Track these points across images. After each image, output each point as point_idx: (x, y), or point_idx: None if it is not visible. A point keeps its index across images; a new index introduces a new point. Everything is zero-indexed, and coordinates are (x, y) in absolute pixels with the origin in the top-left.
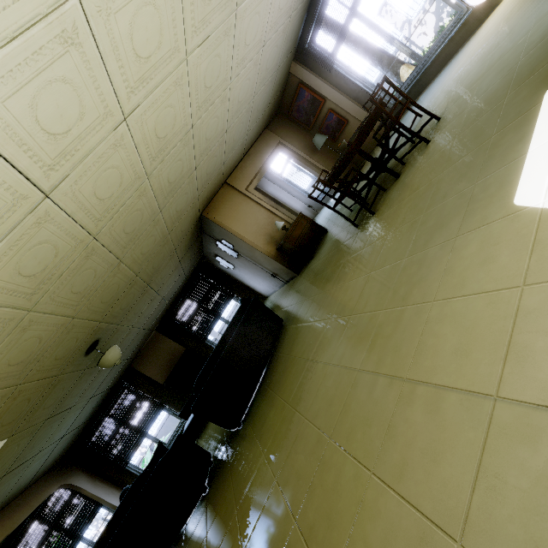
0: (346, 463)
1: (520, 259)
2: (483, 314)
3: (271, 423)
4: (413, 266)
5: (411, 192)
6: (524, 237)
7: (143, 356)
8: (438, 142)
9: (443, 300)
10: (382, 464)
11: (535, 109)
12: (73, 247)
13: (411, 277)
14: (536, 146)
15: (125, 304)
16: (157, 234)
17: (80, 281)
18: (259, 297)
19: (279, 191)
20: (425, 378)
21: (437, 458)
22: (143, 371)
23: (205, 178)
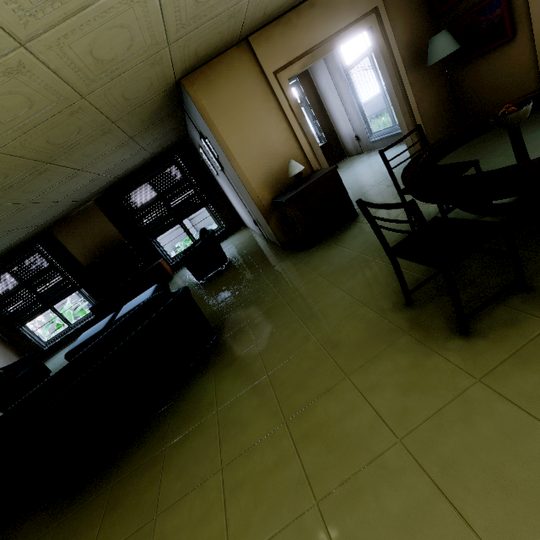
0: None
1: None
2: None
3: None
4: None
5: None
6: None
7: (68, 225)
8: None
9: None
10: None
11: None
12: None
13: None
14: None
15: None
16: (32, 91)
17: None
18: (237, 220)
19: (332, 92)
20: None
21: None
22: (64, 242)
23: (189, 8)
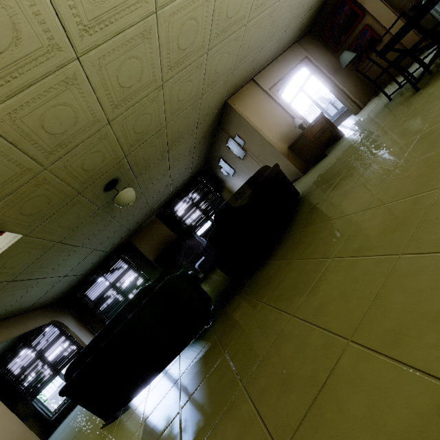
0: None
1: None
2: None
3: (327, 238)
4: None
5: None
6: None
7: (141, 234)
8: None
9: None
10: None
11: None
12: None
13: None
14: None
15: (147, 155)
16: (194, 84)
17: (128, 70)
18: None
19: None
20: None
21: None
22: (138, 246)
23: (245, 51)
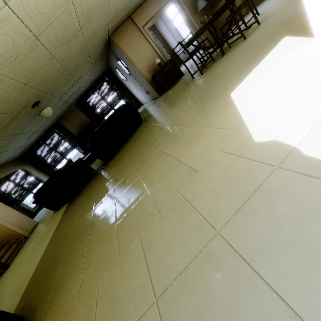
0: (135, 174)
1: (213, 118)
2: (193, 134)
3: (119, 161)
4: (193, 109)
5: (219, 69)
6: (221, 110)
7: (66, 118)
8: (247, 42)
9: (189, 126)
10: (143, 174)
11: (273, 47)
12: (23, 41)
13: (189, 114)
14: (256, 69)
15: (55, 84)
16: (77, 44)
17: (28, 63)
18: (138, 103)
19: (168, 34)
20: (168, 151)
21: (155, 173)
22: (65, 126)
23: (114, 10)
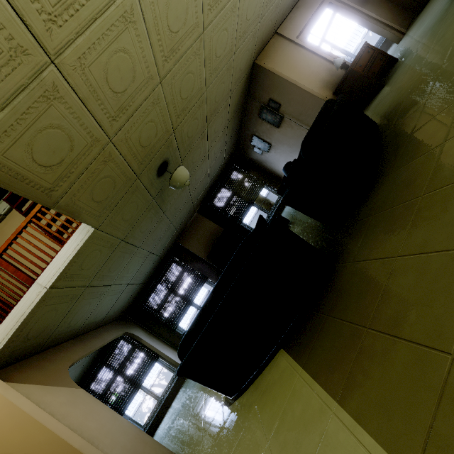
0: None
1: None
2: None
3: None
4: None
5: None
6: None
7: (187, 234)
8: None
9: None
10: None
11: None
12: None
13: None
14: None
15: (190, 132)
16: (229, 34)
17: (175, 8)
18: None
19: None
20: None
21: None
22: (187, 246)
23: None
